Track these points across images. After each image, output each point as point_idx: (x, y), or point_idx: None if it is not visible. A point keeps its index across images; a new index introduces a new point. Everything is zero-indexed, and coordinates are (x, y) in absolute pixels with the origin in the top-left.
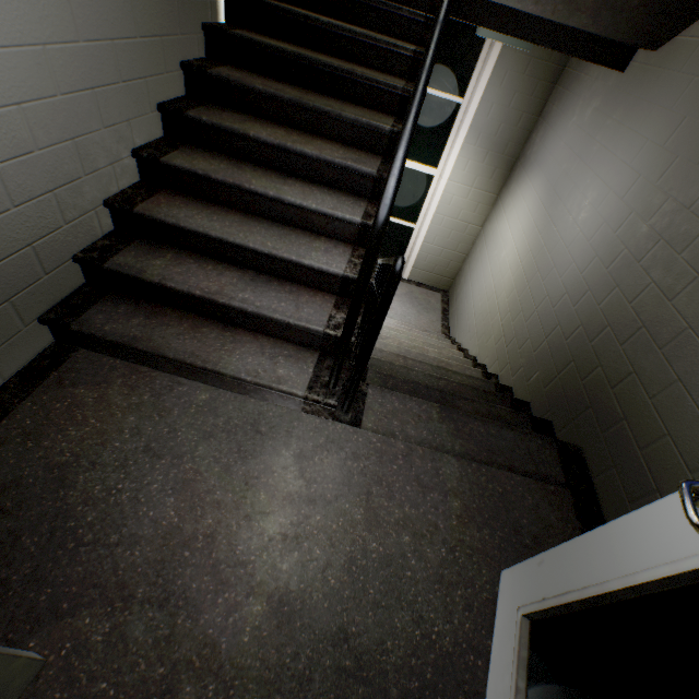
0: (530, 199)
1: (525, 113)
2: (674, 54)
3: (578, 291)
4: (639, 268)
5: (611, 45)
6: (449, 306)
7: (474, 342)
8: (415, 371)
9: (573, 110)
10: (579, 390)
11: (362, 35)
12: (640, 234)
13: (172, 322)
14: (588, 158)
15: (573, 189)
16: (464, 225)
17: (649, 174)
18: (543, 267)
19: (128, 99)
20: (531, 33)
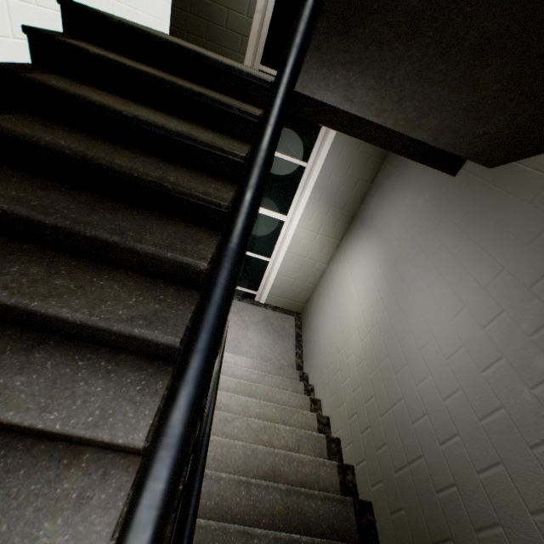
0: (371, 262)
1: (360, 179)
2: (516, 180)
3: (443, 423)
4: (534, 459)
5: (443, 152)
6: (302, 330)
7: (326, 395)
8: (257, 538)
9: (405, 192)
10: None
11: (178, 134)
12: (523, 400)
13: None
14: (429, 252)
15: (417, 279)
16: (312, 262)
17: (516, 316)
18: (393, 354)
19: None
20: (369, 135)
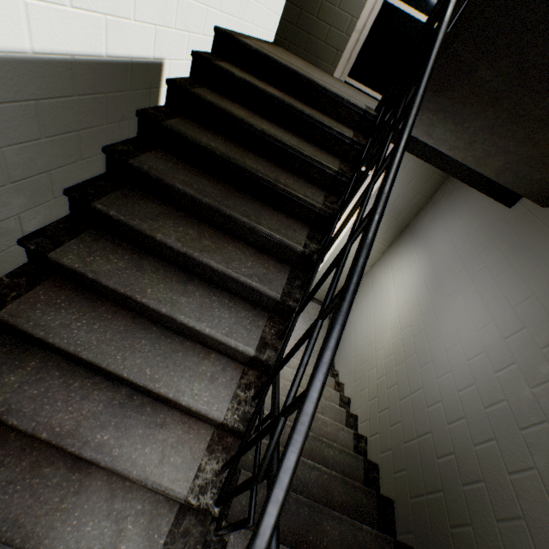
0: (415, 272)
1: (419, 194)
2: None
3: (453, 409)
4: (521, 437)
5: (503, 186)
6: None
7: (350, 380)
8: None
9: (461, 214)
10: (447, 537)
11: (291, 147)
12: (523, 396)
13: (8, 458)
14: (471, 270)
15: (456, 292)
16: None
17: (534, 333)
18: (421, 352)
19: (18, 196)
20: (439, 161)
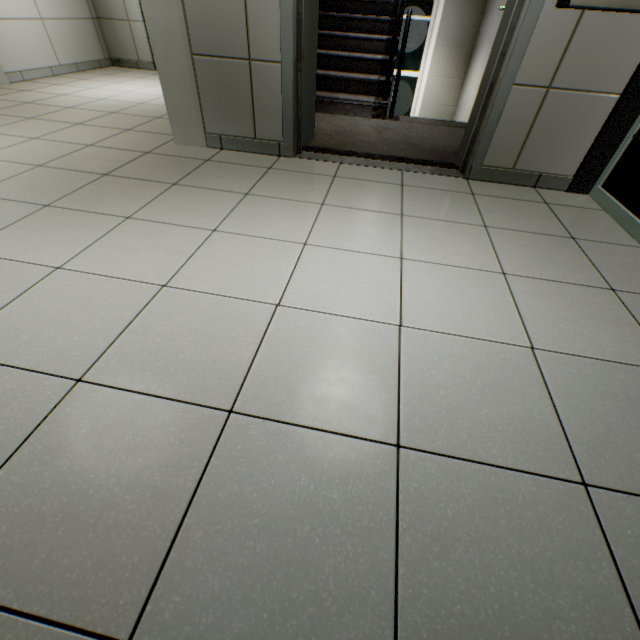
0: (481, 61)
1: (473, 15)
2: None
3: None
4: None
5: None
6: None
7: None
8: None
9: None
10: None
11: None
12: None
13: None
14: None
15: None
16: (443, 109)
17: None
18: None
19: None
20: None
